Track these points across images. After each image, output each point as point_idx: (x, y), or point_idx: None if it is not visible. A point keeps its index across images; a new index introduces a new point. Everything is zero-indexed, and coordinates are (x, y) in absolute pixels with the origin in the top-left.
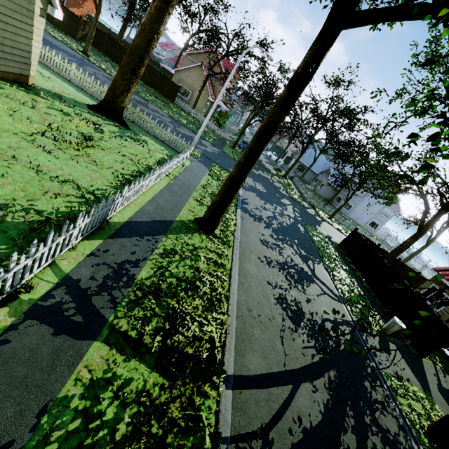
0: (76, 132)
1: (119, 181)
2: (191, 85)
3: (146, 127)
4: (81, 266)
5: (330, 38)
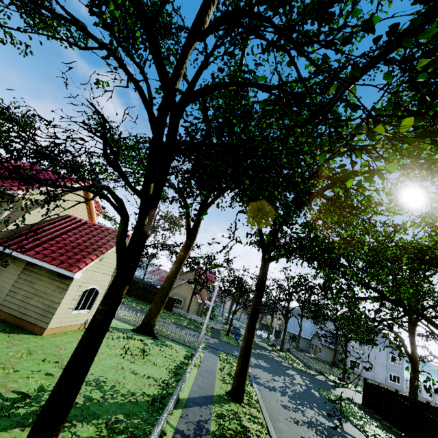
0: (137, 348)
1: (171, 373)
2: (183, 295)
3: (167, 334)
4: (179, 423)
5: (266, 269)
